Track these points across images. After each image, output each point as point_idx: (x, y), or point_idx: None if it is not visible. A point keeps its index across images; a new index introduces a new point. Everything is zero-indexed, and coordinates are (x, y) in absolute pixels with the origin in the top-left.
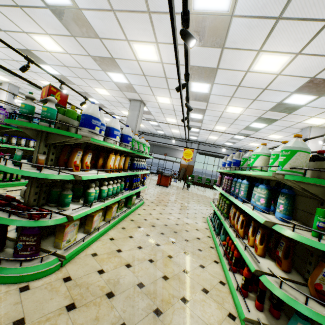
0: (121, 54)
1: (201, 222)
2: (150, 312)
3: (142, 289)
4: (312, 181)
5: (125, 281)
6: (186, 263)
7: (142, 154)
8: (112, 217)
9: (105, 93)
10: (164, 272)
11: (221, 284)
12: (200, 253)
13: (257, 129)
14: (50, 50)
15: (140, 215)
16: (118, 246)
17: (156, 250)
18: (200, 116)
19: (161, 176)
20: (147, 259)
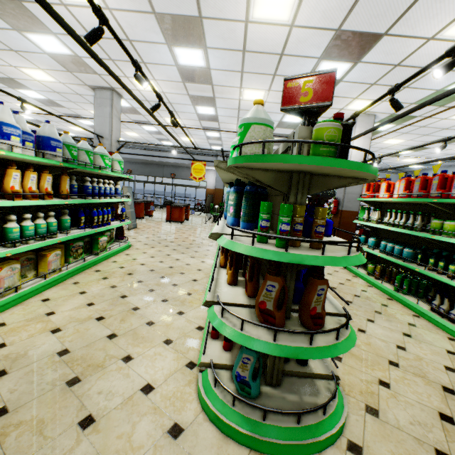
0: None
1: (211, 260)
2: (59, 384)
3: (64, 357)
4: (243, 160)
5: (37, 352)
6: (157, 313)
7: (100, 170)
8: (52, 270)
9: (45, 78)
10: (114, 330)
11: (197, 329)
12: (187, 298)
13: (294, 125)
14: None
15: (116, 263)
16: (52, 307)
17: (117, 303)
18: (211, 110)
19: (170, 209)
20: (95, 317)
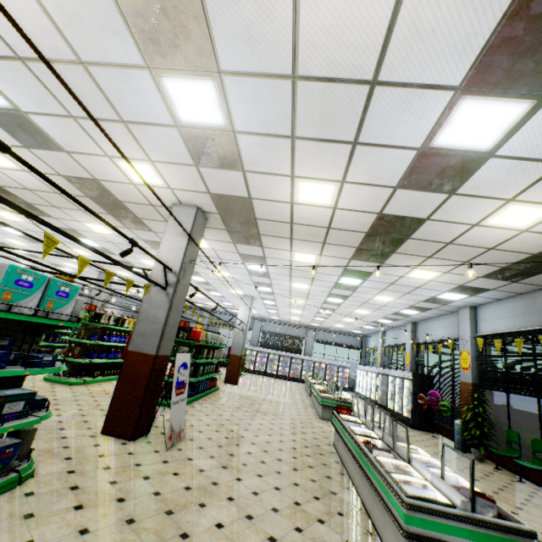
0: (67, 251)
1: None
2: None
3: None
4: None
5: None
6: None
7: None
8: None
9: (74, 266)
10: None
11: None
12: None
13: (222, 296)
14: (18, 244)
15: None
16: None
17: None
18: None
19: None
20: None
